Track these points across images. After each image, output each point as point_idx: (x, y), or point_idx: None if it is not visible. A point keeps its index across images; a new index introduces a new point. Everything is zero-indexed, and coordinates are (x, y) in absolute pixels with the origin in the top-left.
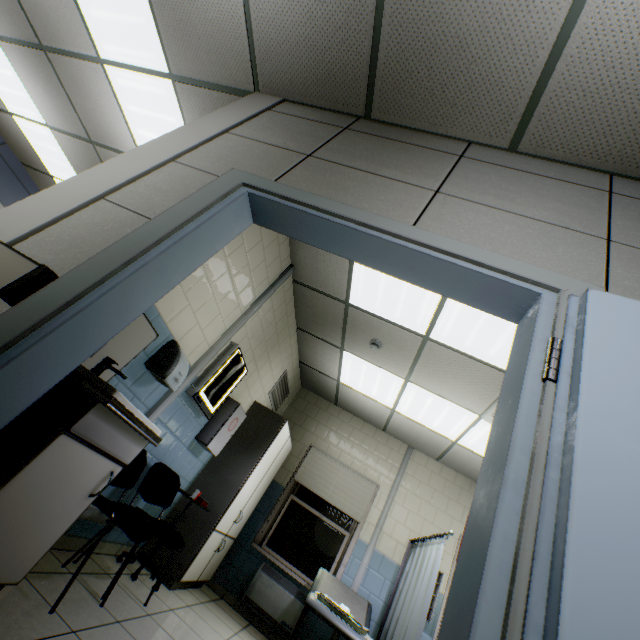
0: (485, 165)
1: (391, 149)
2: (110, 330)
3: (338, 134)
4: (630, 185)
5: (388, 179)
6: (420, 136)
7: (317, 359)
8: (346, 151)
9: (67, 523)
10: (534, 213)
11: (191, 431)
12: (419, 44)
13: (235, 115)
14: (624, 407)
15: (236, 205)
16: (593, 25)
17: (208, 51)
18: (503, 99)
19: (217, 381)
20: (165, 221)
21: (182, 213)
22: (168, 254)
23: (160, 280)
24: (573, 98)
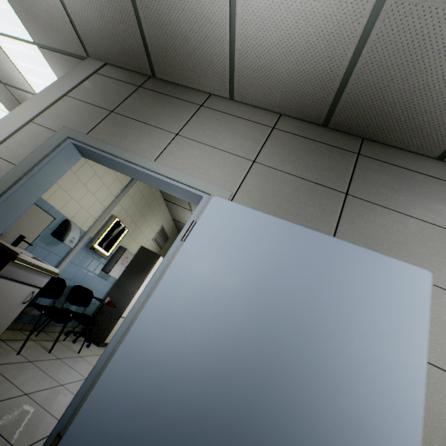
0: (212, 112)
1: (162, 103)
2: (2, 228)
3: (134, 92)
4: (287, 122)
5: (153, 127)
6: (183, 90)
7: (181, 217)
8: (135, 106)
9: (14, 316)
10: (224, 146)
11: (97, 267)
12: (165, 36)
13: (72, 81)
14: (195, 252)
15: (65, 151)
16: (243, 34)
17: (51, 30)
18: (217, 71)
19: (106, 238)
20: (22, 167)
21: (32, 161)
22: (25, 186)
23: (25, 199)
24: (249, 73)
